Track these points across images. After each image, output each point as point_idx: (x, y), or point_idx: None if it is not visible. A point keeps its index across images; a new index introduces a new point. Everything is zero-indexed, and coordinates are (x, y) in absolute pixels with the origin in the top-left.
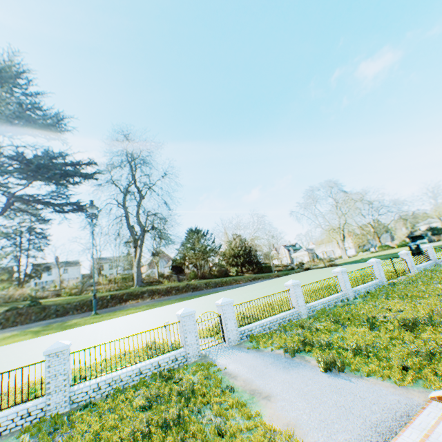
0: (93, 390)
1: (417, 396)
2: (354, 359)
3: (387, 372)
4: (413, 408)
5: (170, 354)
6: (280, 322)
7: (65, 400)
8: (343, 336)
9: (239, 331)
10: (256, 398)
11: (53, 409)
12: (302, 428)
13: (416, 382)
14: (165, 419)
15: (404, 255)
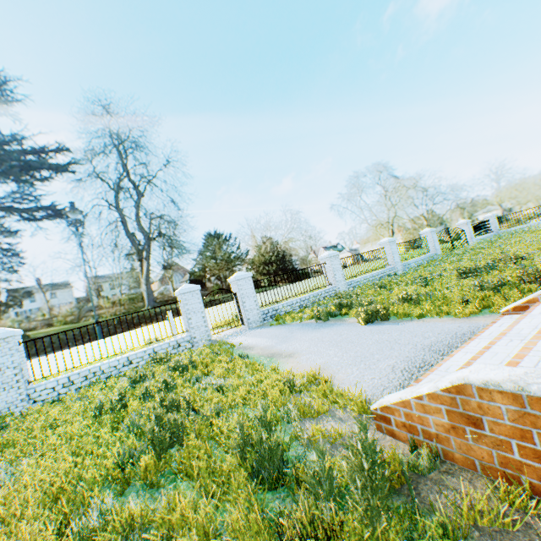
0: (63, 386)
1: (483, 320)
2: (403, 307)
3: (444, 308)
4: (479, 328)
5: (170, 340)
6: (314, 301)
7: (21, 400)
8: (389, 296)
9: (262, 311)
10: (275, 359)
11: (5, 411)
12: (332, 369)
13: (481, 311)
14: (148, 391)
15: (463, 225)
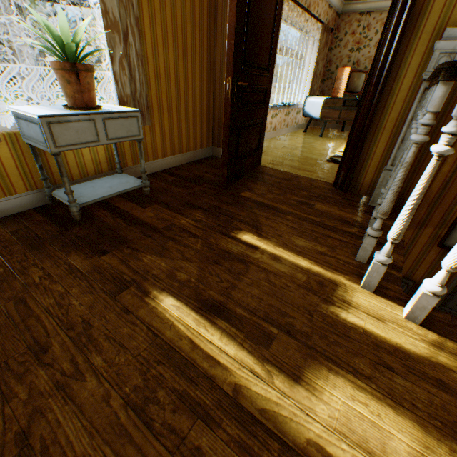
0: None
1: None
2: None
3: None
4: None
5: None
6: None
7: None
8: None
9: None
10: None
11: None
12: None
13: None
14: None
15: None
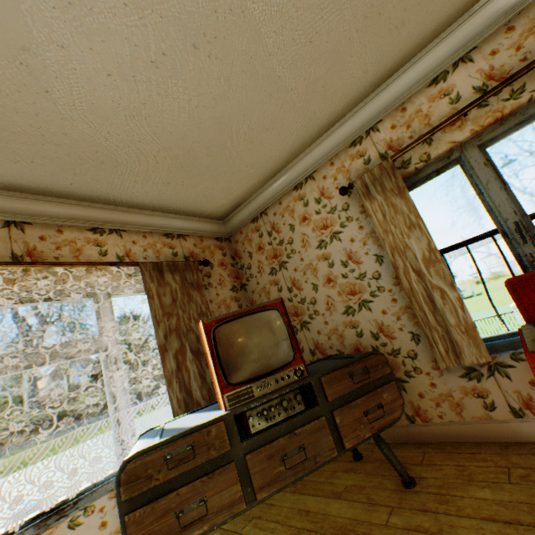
0: None
1: None
2: None
3: None
4: None
5: None
6: None
7: None
8: None
9: None
10: None
11: None
12: None
13: None
14: None
15: None
